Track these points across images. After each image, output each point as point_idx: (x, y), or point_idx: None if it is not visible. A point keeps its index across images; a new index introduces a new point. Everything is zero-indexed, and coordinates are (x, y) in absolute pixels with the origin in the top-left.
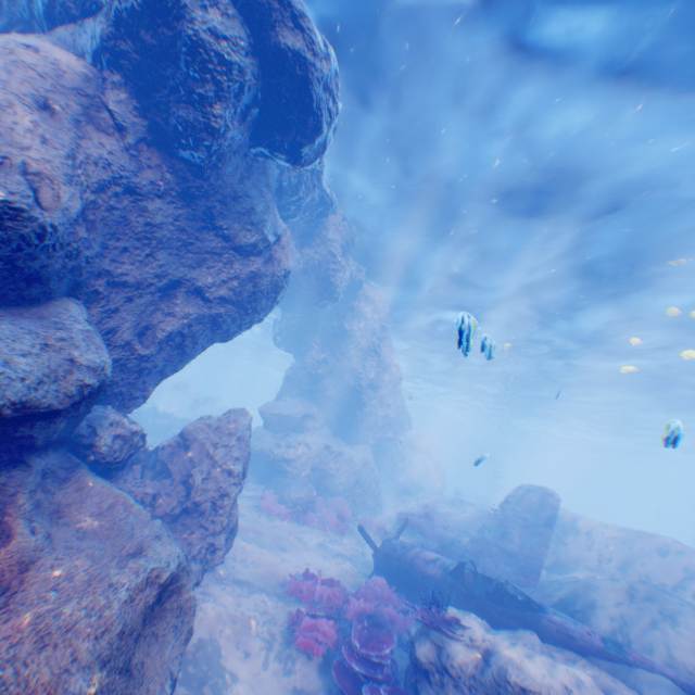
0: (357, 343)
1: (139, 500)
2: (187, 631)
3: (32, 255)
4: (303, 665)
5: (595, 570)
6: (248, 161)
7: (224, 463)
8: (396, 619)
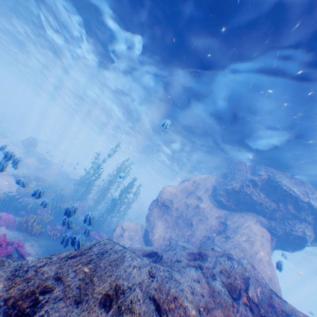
0: None
1: None
2: None
3: None
4: None
5: None
6: None
7: None
8: None
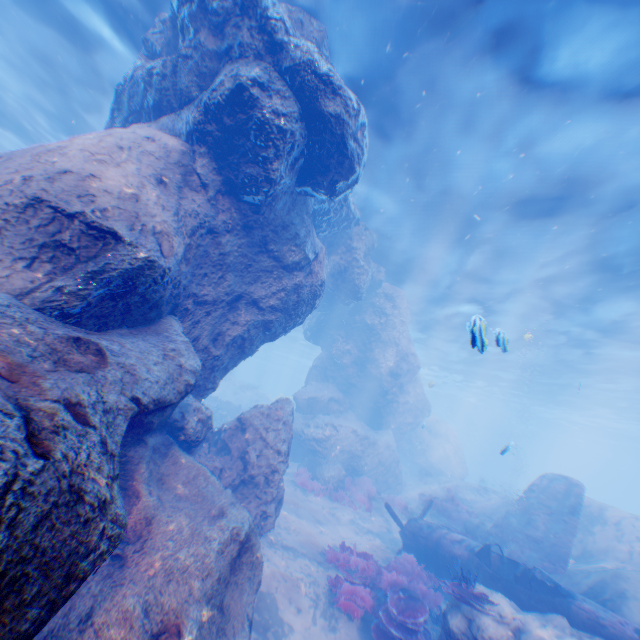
0: (378, 336)
1: (213, 472)
2: (257, 582)
3: (156, 290)
4: (345, 624)
5: (627, 563)
6: (293, 196)
7: (273, 443)
8: (426, 593)
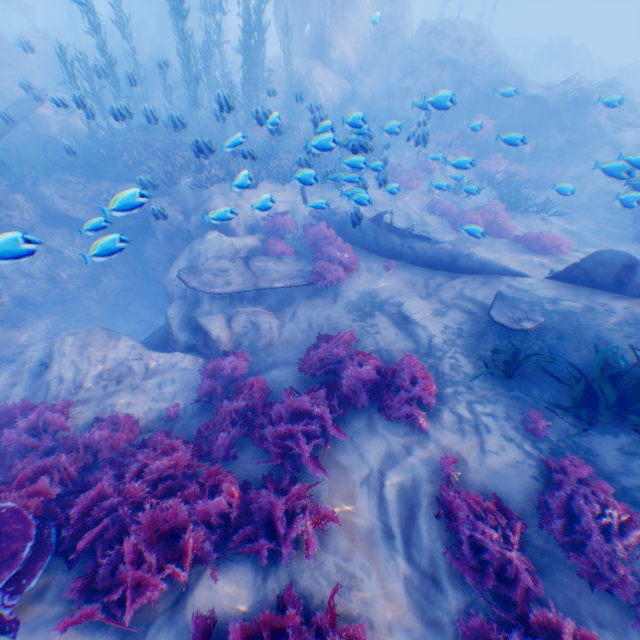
0: None
1: None
2: None
3: None
4: None
5: None
6: None
7: None
8: None
